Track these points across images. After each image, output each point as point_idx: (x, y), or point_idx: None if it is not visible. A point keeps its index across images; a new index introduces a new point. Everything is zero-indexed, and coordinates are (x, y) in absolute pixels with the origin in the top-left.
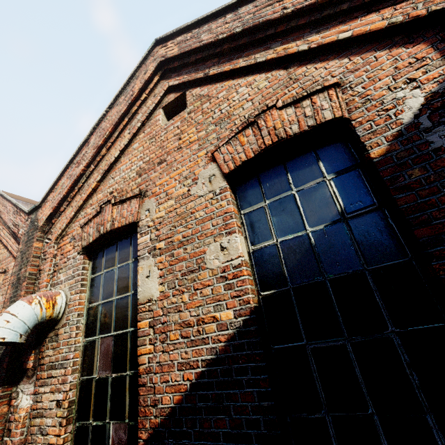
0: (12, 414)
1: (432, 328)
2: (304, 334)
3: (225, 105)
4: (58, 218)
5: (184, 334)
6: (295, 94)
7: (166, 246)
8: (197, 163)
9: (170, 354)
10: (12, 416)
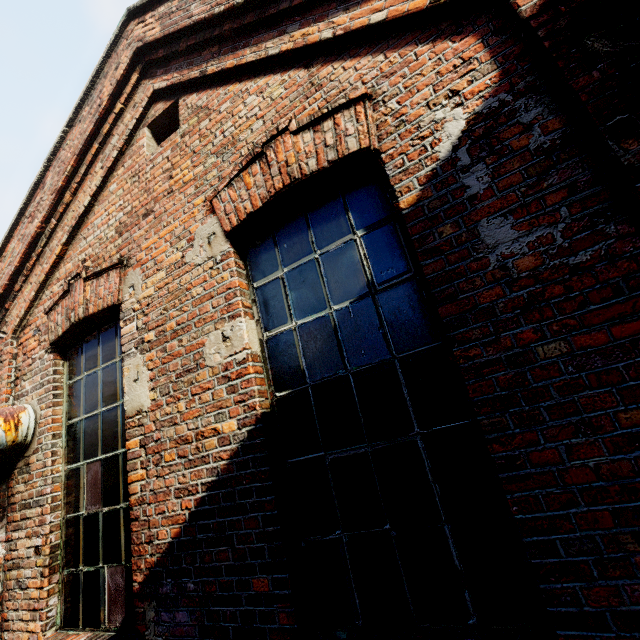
0: None
1: (456, 427)
2: (322, 442)
3: (229, 124)
4: (14, 301)
5: (181, 453)
6: (316, 109)
7: (157, 337)
8: (194, 216)
9: (166, 480)
10: None
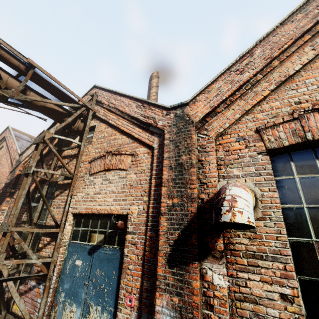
0: (207, 289)
1: None
2: None
3: None
4: (213, 118)
5: None
6: None
7: None
8: None
9: None
10: (210, 292)
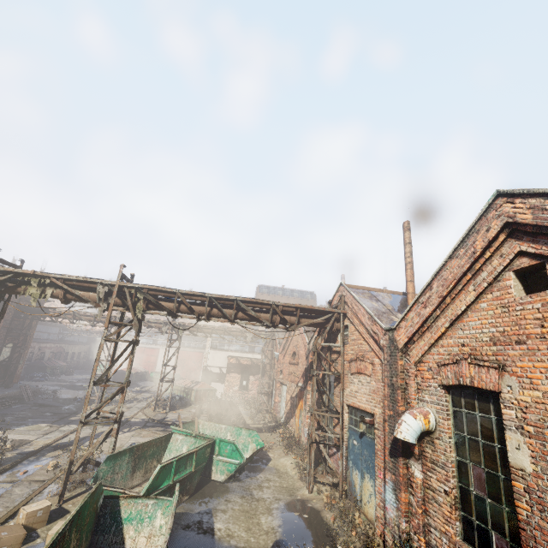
0: (410, 476)
1: None
2: None
3: None
4: (412, 345)
5: None
6: None
7: (535, 433)
8: None
9: None
10: (411, 478)
